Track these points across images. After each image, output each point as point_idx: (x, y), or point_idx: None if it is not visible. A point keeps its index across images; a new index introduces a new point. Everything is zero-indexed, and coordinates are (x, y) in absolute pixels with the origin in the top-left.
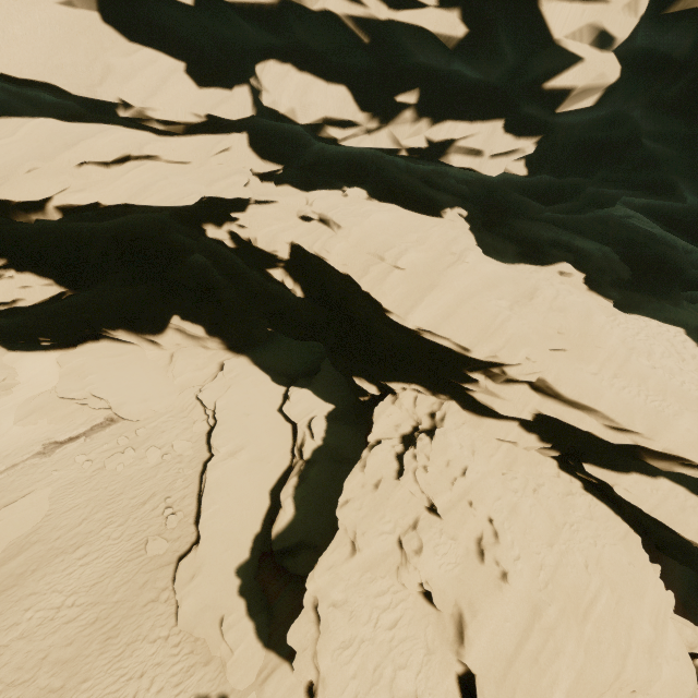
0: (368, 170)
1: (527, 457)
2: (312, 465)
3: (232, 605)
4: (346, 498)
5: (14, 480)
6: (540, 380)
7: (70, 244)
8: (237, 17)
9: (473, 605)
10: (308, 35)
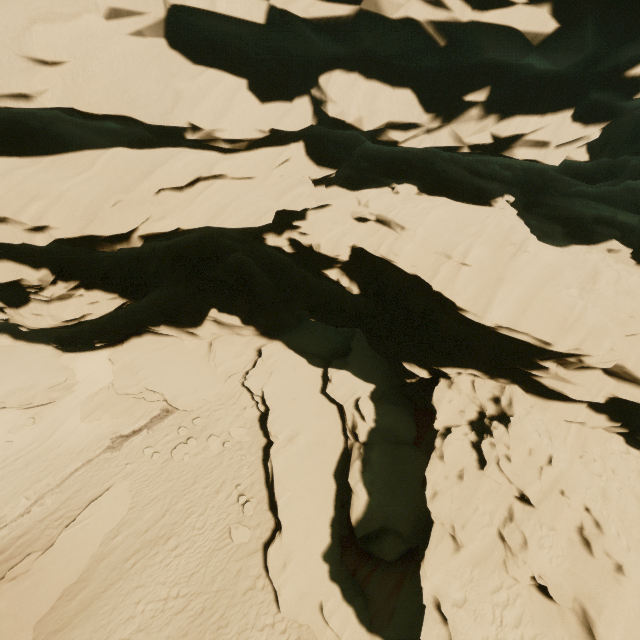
0: (413, 165)
1: (595, 436)
2: (370, 447)
3: (327, 591)
4: (433, 491)
5: (93, 475)
6: (617, 366)
7: (133, 261)
8: (307, 32)
9: (595, 600)
10: (376, 42)
